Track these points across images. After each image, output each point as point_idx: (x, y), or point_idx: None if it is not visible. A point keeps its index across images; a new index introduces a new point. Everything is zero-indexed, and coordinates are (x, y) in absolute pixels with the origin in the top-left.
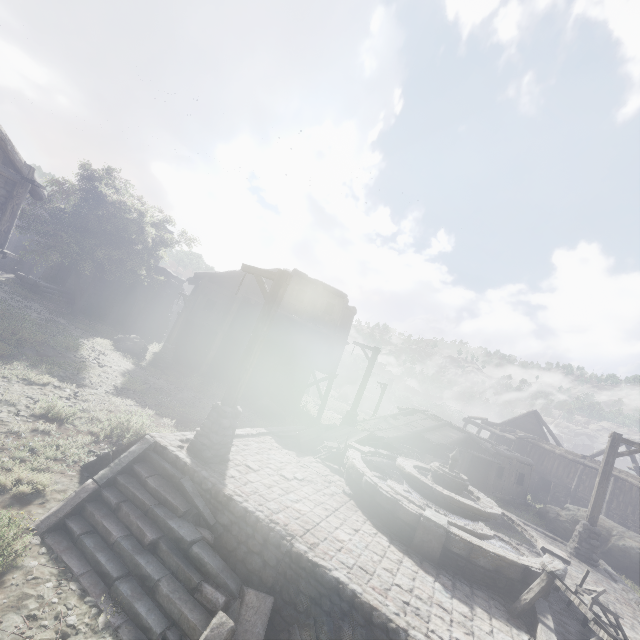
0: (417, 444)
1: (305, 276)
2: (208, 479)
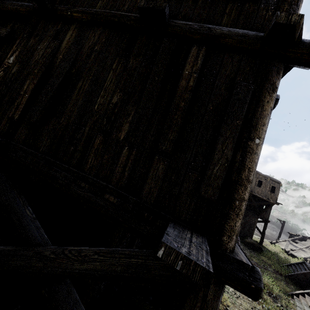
0: None
1: (261, 174)
2: None
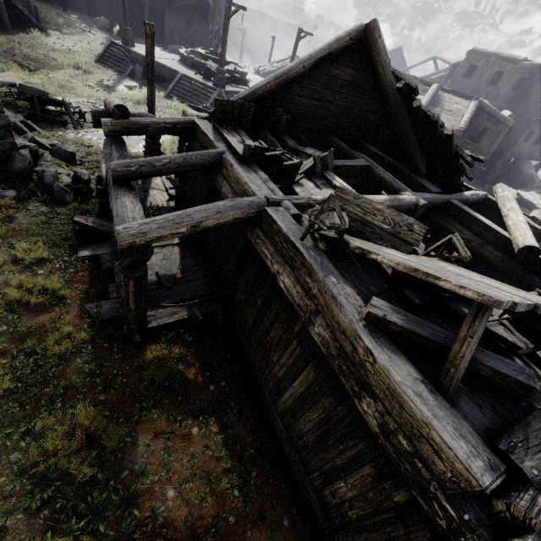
0: None
1: None
2: (126, 47)
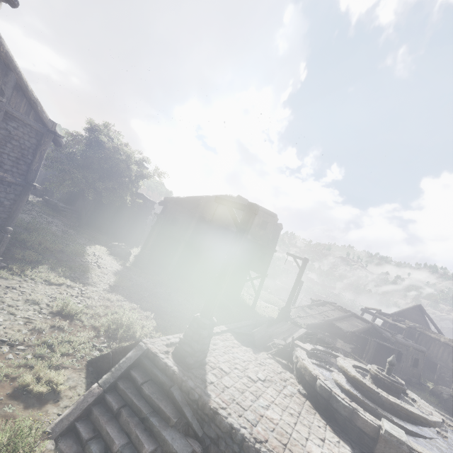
0: (329, 330)
1: (246, 200)
2: (195, 390)
